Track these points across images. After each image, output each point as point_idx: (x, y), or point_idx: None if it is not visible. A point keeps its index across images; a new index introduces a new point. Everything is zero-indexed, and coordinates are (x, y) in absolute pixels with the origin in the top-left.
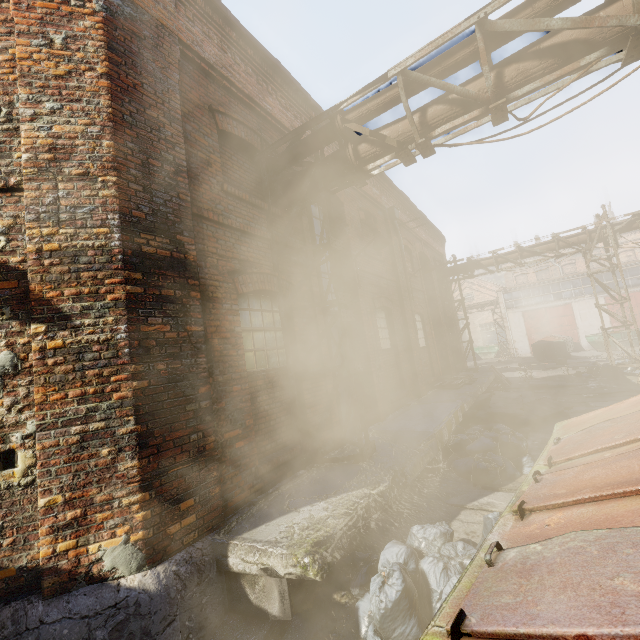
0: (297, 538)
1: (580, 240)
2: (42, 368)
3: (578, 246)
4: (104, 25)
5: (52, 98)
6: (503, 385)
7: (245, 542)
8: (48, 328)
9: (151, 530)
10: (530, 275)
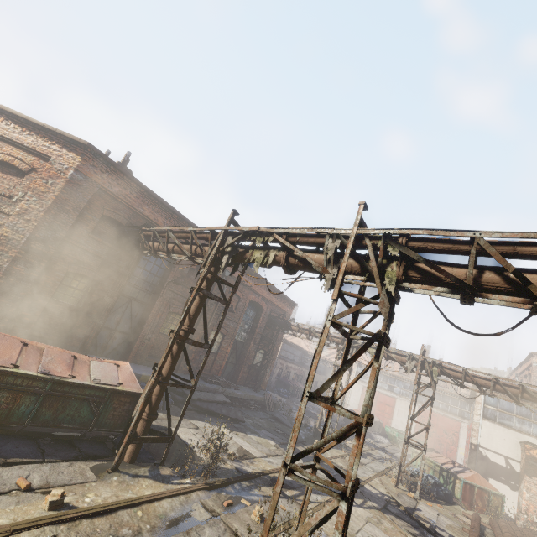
0: None
1: (339, 342)
2: None
3: (336, 345)
4: (67, 182)
5: (37, 197)
6: (263, 407)
7: None
8: None
9: None
10: (396, 366)
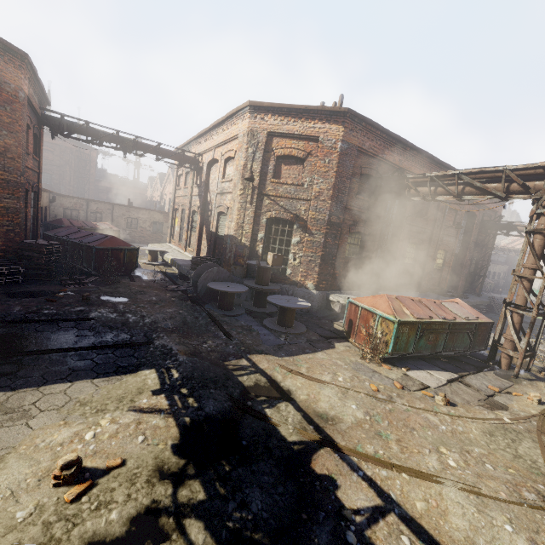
0: (346, 298)
1: None
2: (306, 244)
3: None
4: (339, 156)
5: (322, 178)
6: (491, 310)
7: (334, 295)
8: (309, 235)
9: (317, 283)
10: None
